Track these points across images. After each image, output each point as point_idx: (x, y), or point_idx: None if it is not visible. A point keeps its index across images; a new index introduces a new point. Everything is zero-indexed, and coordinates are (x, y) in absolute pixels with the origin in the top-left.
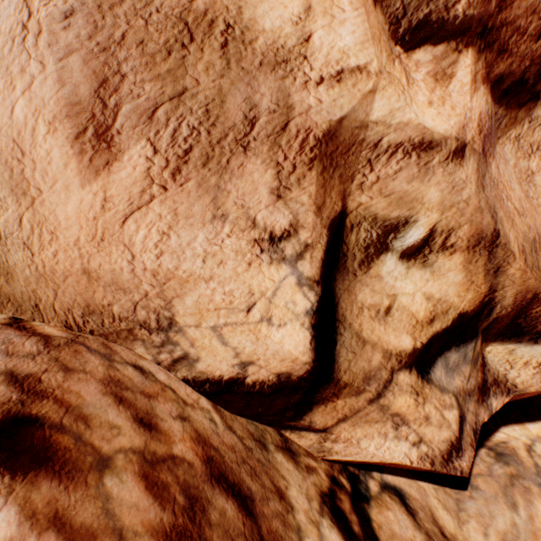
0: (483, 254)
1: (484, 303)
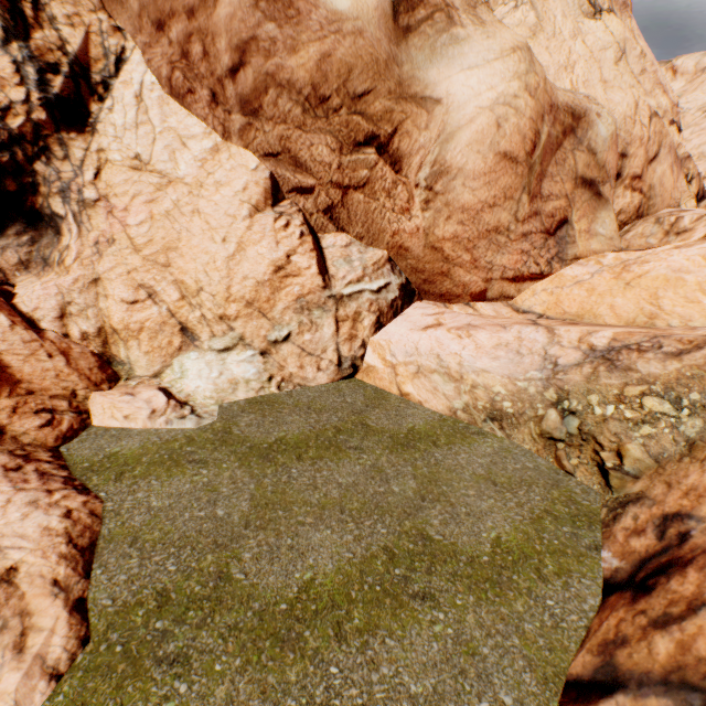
0: (697, 178)
1: (697, 191)
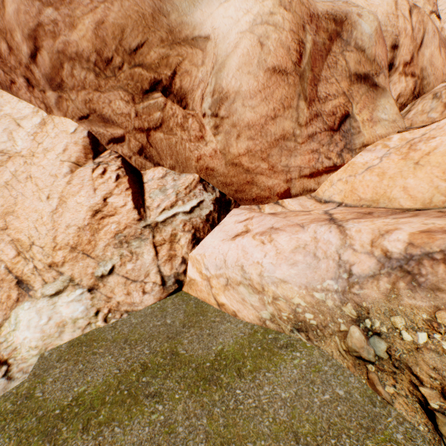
0: None
1: None
